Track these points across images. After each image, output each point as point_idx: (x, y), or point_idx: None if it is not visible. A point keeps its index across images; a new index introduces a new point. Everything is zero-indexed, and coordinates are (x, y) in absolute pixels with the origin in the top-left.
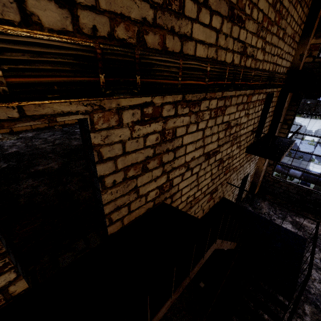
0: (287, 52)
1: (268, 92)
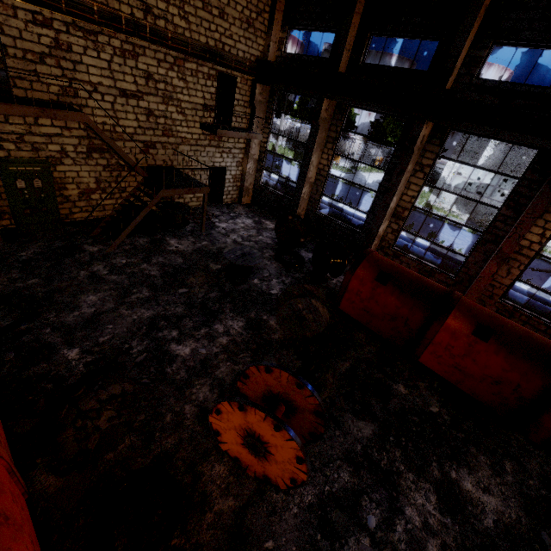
0: (242, 36)
1: (221, 70)
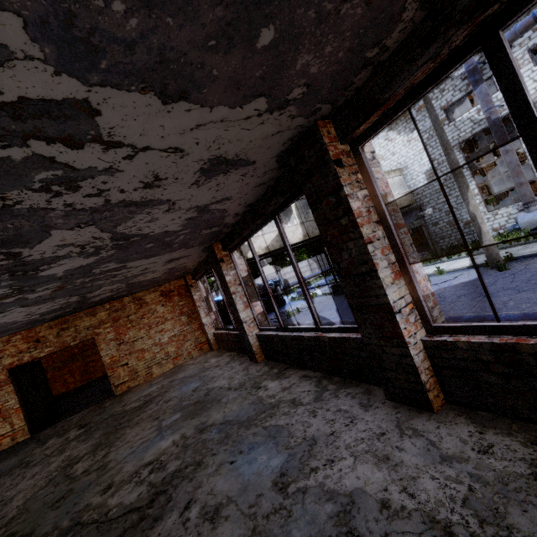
0: None
1: None
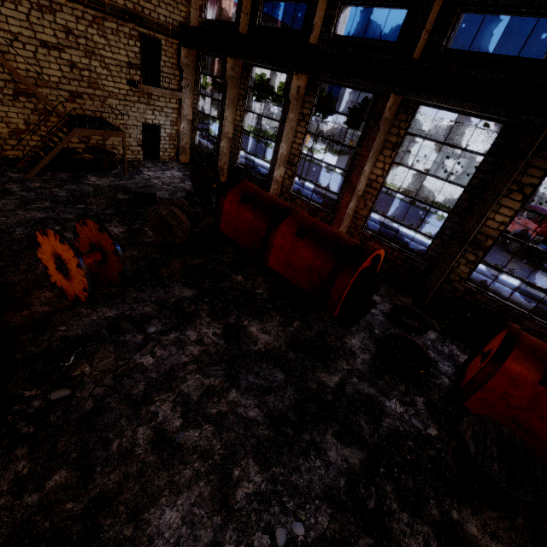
0: (162, 1)
1: (142, 32)
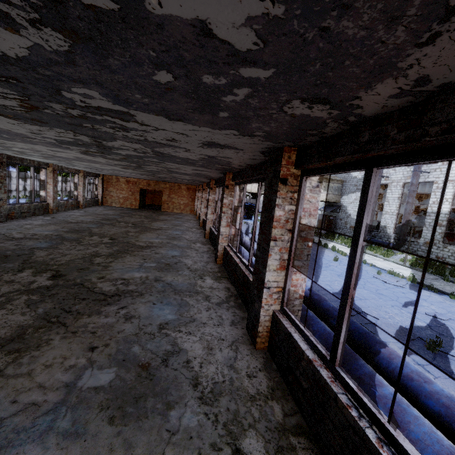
0: None
1: None
